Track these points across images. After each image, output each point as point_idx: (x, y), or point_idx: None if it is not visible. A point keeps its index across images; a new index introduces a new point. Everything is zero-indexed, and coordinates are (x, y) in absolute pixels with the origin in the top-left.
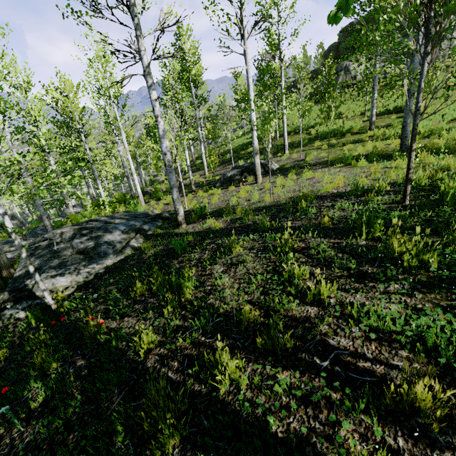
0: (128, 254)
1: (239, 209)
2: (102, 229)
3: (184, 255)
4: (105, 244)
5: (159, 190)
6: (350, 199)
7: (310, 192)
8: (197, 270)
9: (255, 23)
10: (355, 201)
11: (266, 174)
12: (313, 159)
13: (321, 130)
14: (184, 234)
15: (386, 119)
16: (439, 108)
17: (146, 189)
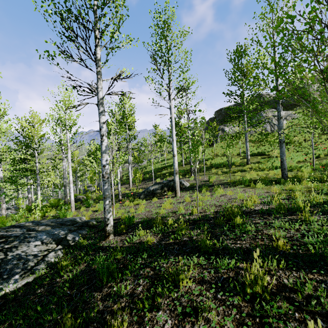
0: (39, 274)
1: (169, 221)
2: (20, 238)
3: (110, 284)
4: (16, 258)
5: (90, 198)
6: (281, 217)
7: (231, 207)
8: (129, 320)
9: (178, 91)
10: (287, 219)
11: (181, 190)
12: (215, 180)
13: (214, 162)
14: (112, 248)
15: (255, 158)
16: (286, 154)
17: (79, 197)
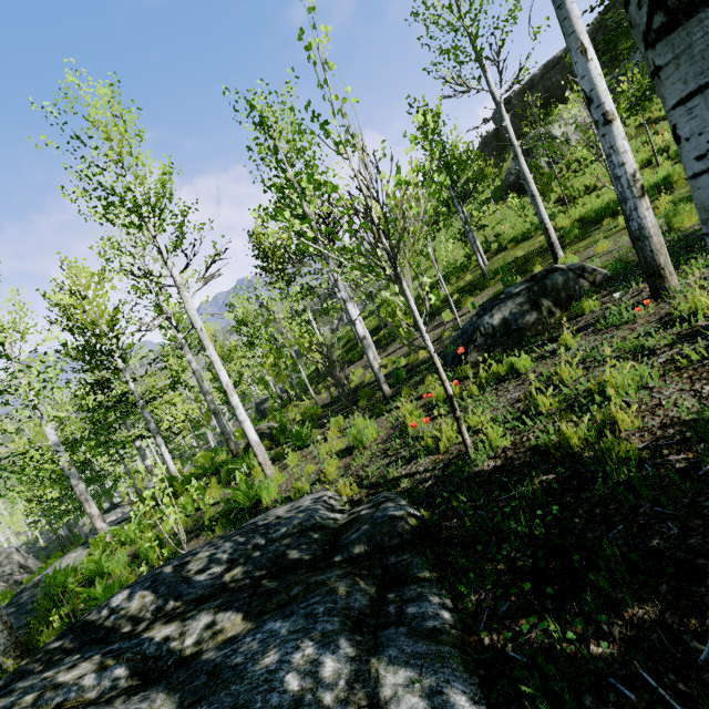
0: None
1: None
2: None
3: None
4: None
5: (289, 422)
6: None
7: None
8: None
9: None
10: None
11: (611, 286)
12: None
13: (584, 210)
14: None
15: None
16: None
17: (259, 429)
